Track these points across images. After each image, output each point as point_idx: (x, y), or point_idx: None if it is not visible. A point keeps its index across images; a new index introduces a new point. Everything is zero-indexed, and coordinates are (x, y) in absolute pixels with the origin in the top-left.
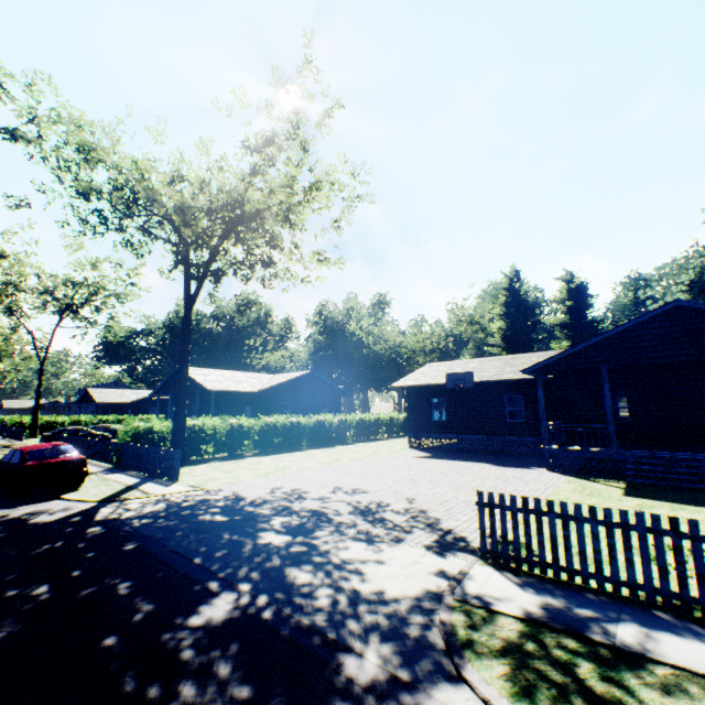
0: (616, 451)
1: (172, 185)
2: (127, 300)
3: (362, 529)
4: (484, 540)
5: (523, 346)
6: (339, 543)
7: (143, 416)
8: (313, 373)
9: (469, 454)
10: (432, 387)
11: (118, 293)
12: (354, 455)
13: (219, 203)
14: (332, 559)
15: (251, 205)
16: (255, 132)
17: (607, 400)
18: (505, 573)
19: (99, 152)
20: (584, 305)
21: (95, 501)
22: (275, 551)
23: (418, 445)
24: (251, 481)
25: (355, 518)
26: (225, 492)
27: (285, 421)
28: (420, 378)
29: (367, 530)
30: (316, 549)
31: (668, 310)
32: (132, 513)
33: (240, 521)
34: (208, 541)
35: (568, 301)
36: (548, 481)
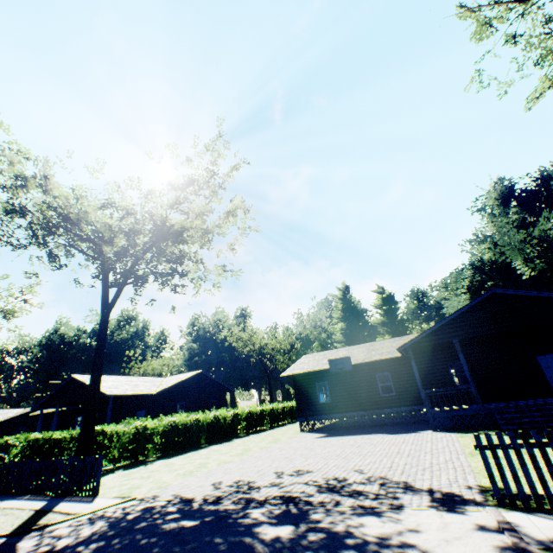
0: (482, 405)
1: (102, 209)
2: (14, 316)
3: (351, 503)
4: (495, 484)
5: (359, 340)
6: (350, 521)
7: (10, 438)
8: (203, 373)
9: (357, 429)
10: (315, 373)
11: (7, 309)
12: (259, 444)
13: (141, 225)
14: (365, 538)
15: (180, 224)
16: (175, 177)
17: (464, 365)
18: (537, 514)
19: (41, 178)
20: (394, 308)
21: (2, 536)
22: (295, 544)
23: (310, 427)
24: (182, 482)
25: (330, 495)
26: (164, 497)
27: (186, 419)
28: (304, 366)
29: (357, 504)
30: (335, 531)
31: (486, 296)
32: (68, 540)
33: (216, 521)
34: (203, 550)
35: (384, 306)
36: (446, 438)
